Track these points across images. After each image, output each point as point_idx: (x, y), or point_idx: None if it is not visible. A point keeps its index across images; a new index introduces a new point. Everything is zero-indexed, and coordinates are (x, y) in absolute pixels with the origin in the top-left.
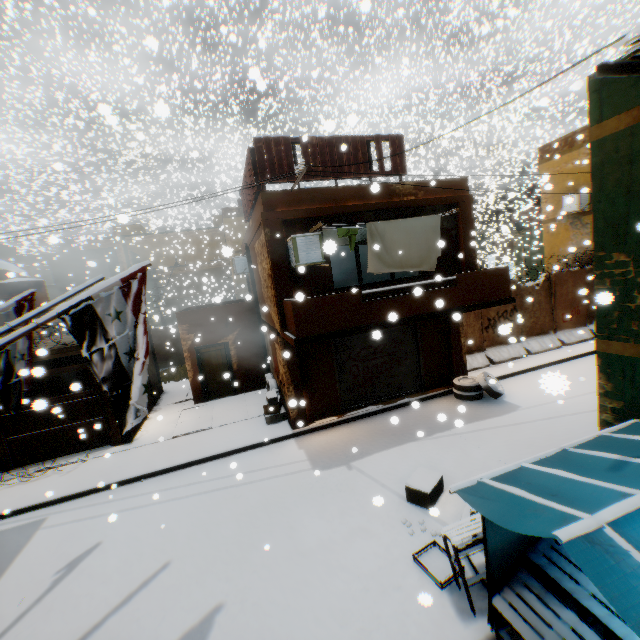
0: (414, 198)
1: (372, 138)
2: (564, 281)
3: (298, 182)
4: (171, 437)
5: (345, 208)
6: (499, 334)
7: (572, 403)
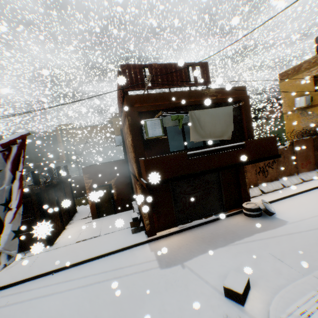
0: (215, 98)
1: (190, 64)
2: (300, 145)
3: (147, 90)
4: (75, 242)
5: (175, 104)
6: (266, 176)
7: None
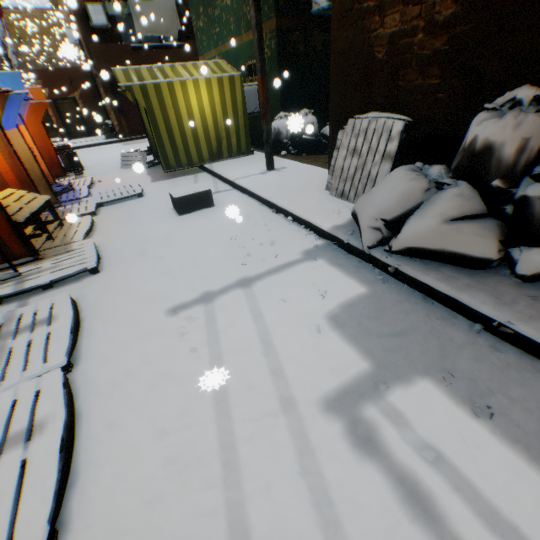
0: None
1: None
2: None
3: None
4: None
5: None
6: None
7: None
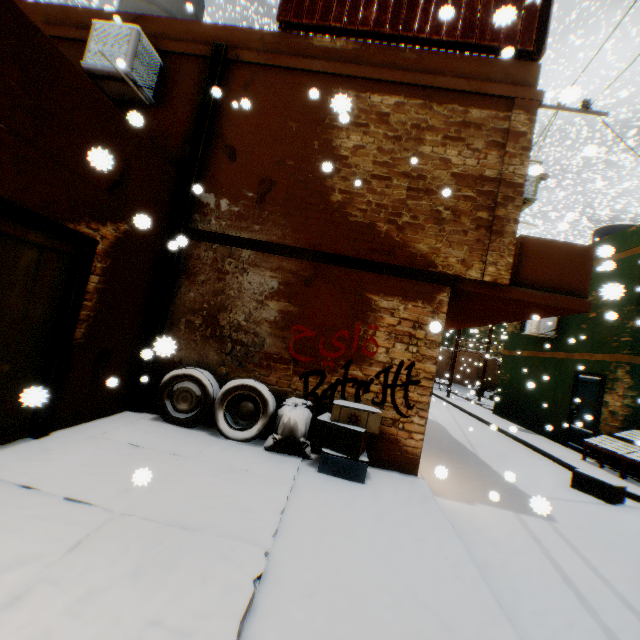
0: None
1: None
2: None
3: None
4: None
5: None
6: None
7: (439, 415)
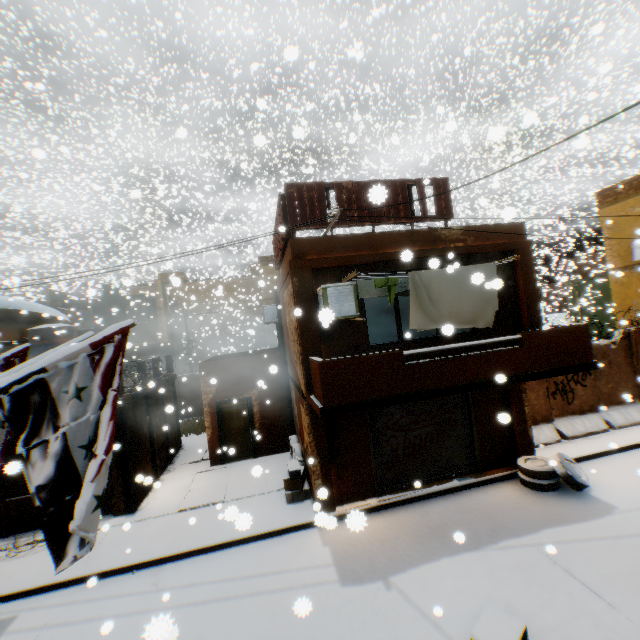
0: (462, 244)
1: (413, 182)
2: None
3: (331, 228)
4: (178, 510)
5: (383, 255)
6: (569, 401)
7: None
